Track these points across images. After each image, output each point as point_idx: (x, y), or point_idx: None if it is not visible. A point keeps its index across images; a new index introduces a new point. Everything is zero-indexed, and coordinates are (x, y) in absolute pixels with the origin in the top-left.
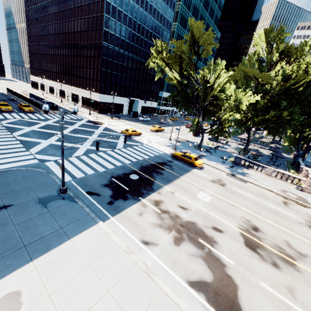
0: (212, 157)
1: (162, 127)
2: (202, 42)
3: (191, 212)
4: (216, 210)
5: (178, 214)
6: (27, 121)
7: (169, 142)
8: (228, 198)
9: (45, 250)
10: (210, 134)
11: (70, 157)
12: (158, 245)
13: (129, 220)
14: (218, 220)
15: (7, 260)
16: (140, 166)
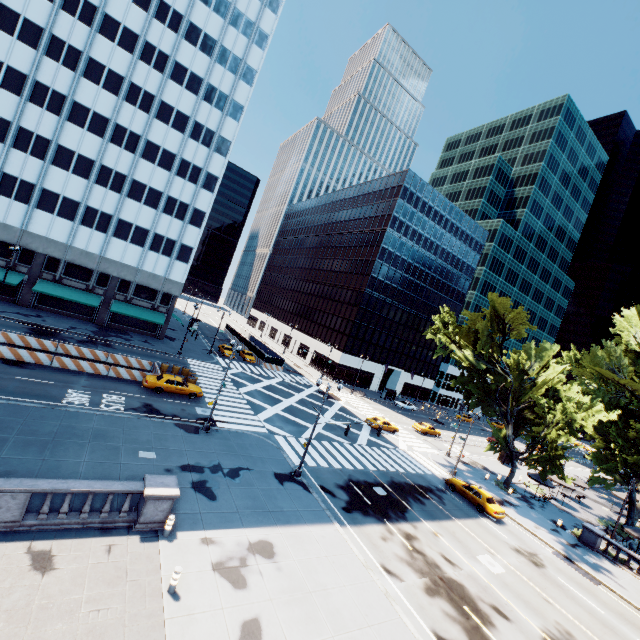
0: (531, 512)
1: (437, 428)
2: (511, 321)
3: (460, 571)
4: (509, 590)
5: (438, 563)
6: (249, 375)
7: (445, 458)
8: (539, 586)
9: (286, 522)
10: (528, 464)
11: (300, 437)
12: (403, 581)
13: (369, 538)
14: (507, 604)
15: (259, 516)
16: (390, 480)
